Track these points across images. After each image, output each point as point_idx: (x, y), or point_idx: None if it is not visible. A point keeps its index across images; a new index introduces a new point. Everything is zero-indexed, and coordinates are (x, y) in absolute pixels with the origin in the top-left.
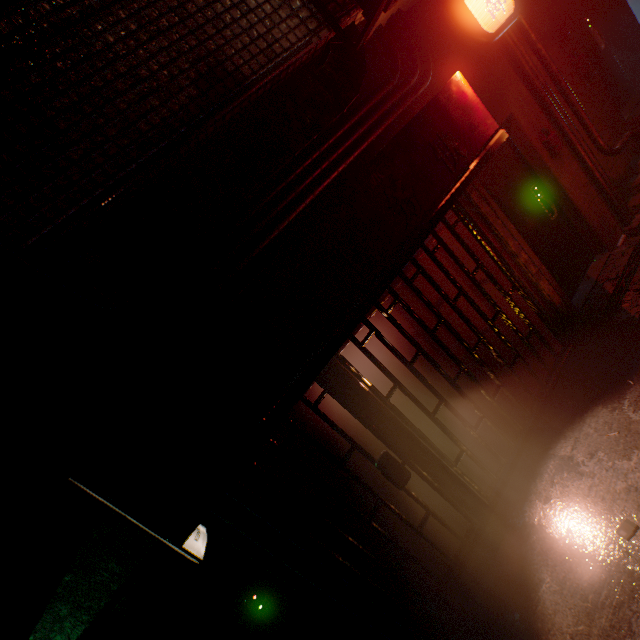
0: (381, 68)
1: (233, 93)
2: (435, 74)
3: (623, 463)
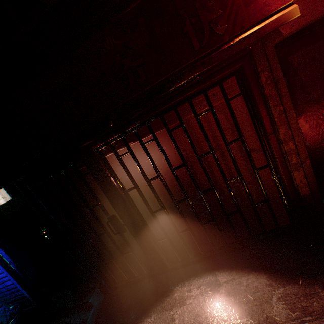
0: None
1: None
2: None
3: (235, 316)
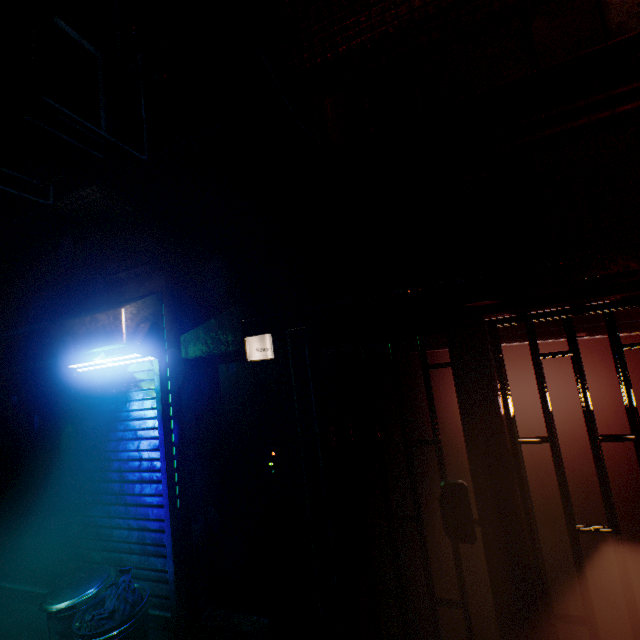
0: None
1: None
2: None
3: None
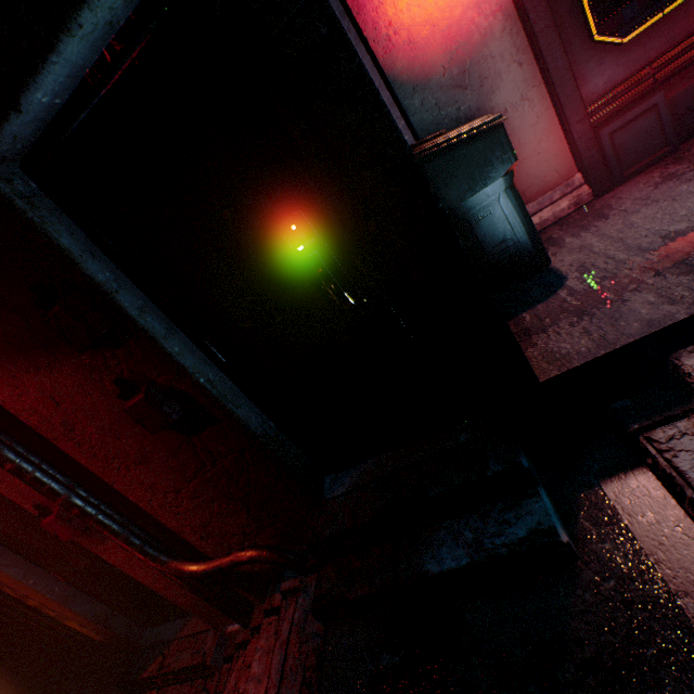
0: None
1: None
2: None
3: None
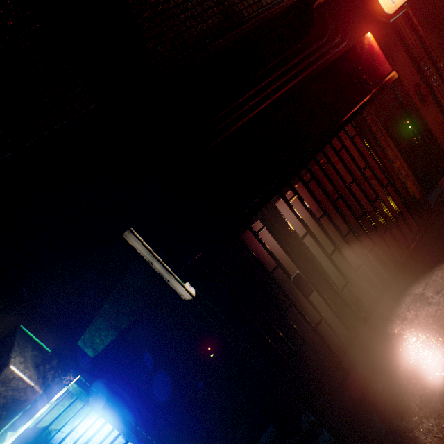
0: (316, 31)
1: (237, 24)
2: (349, 39)
3: None
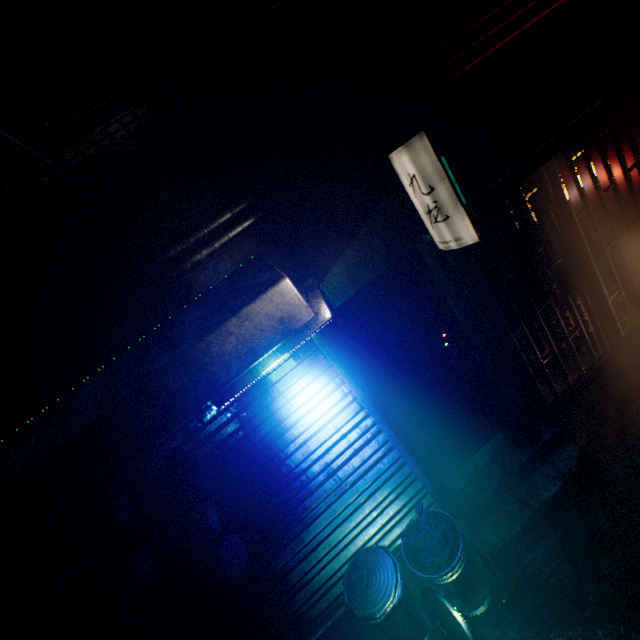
0: None
1: None
2: None
3: None
